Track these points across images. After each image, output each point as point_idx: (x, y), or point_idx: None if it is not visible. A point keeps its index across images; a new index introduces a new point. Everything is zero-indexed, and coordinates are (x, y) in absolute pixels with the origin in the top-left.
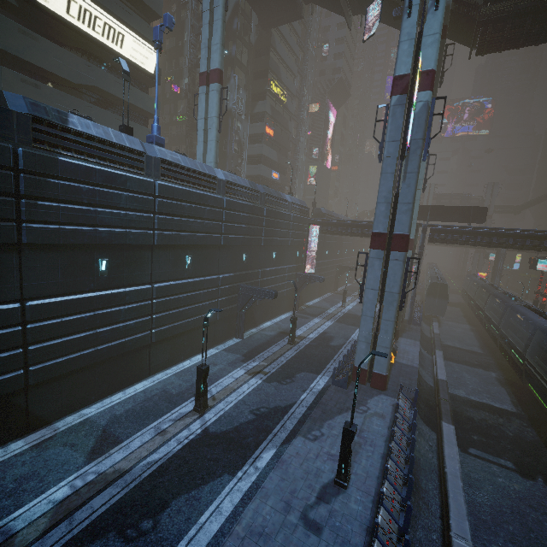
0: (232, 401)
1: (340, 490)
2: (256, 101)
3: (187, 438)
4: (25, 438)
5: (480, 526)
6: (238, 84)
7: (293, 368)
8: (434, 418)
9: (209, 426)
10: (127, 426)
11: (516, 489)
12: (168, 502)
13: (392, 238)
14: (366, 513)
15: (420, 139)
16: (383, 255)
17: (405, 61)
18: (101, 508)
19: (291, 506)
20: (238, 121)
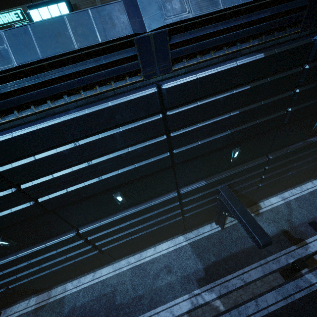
0: None
1: None
2: None
3: None
4: (37, 296)
5: None
6: None
7: None
8: None
9: None
10: None
11: None
12: None
13: None
14: None
15: None
16: None
17: None
18: None
19: None
20: None
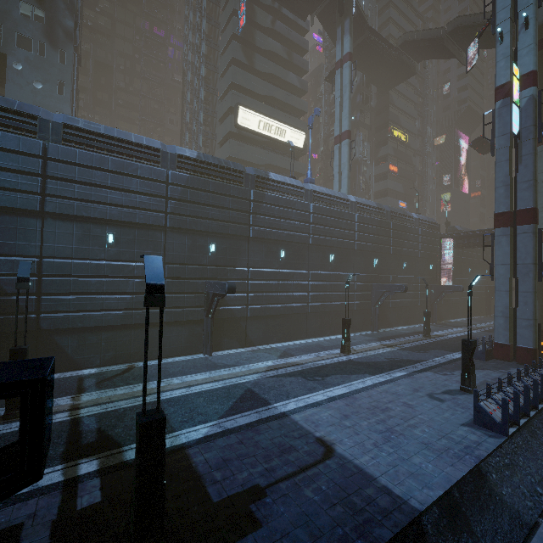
0: (370, 353)
1: (465, 393)
2: (379, 148)
3: (337, 360)
4: (244, 348)
5: None
6: (362, 139)
7: (427, 347)
8: None
9: (353, 359)
10: (297, 352)
11: None
12: (329, 375)
13: (516, 214)
14: None
15: (531, 126)
16: (509, 231)
17: (503, 73)
18: (291, 370)
19: (419, 390)
20: (364, 166)
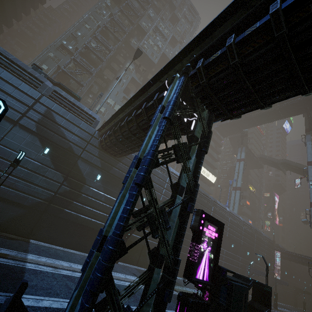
0: None
1: None
2: (242, 191)
3: None
4: None
5: None
6: None
7: None
8: None
9: None
10: None
11: None
12: None
13: None
14: None
15: None
16: None
17: None
18: None
19: None
20: None
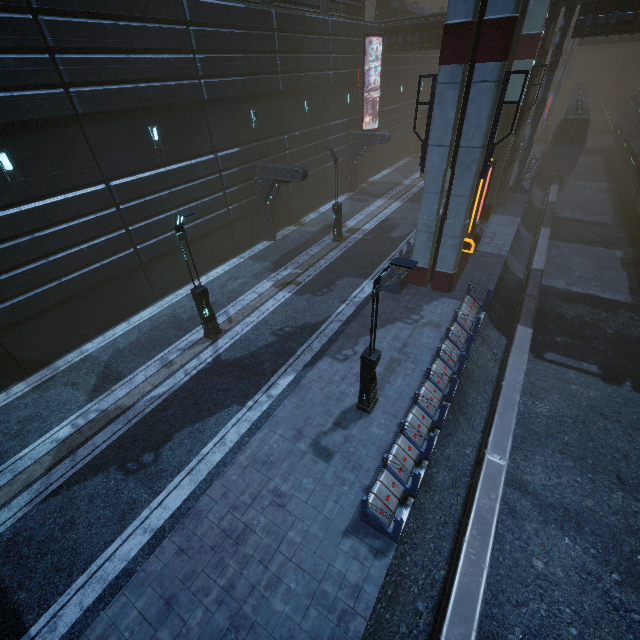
0: (252, 322)
1: (363, 414)
2: None
3: (196, 368)
4: (26, 381)
5: (529, 437)
6: None
7: (334, 274)
8: (511, 320)
9: (222, 354)
10: (131, 360)
11: (591, 396)
12: (171, 436)
13: (481, 33)
14: (387, 437)
15: None
16: (461, 74)
17: None
18: (103, 444)
19: (303, 434)
20: None
